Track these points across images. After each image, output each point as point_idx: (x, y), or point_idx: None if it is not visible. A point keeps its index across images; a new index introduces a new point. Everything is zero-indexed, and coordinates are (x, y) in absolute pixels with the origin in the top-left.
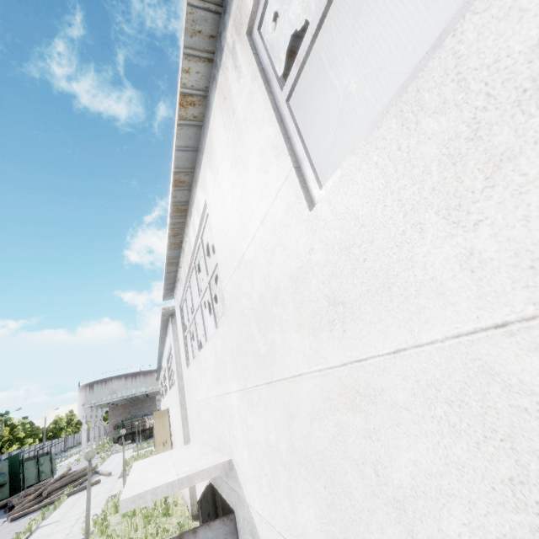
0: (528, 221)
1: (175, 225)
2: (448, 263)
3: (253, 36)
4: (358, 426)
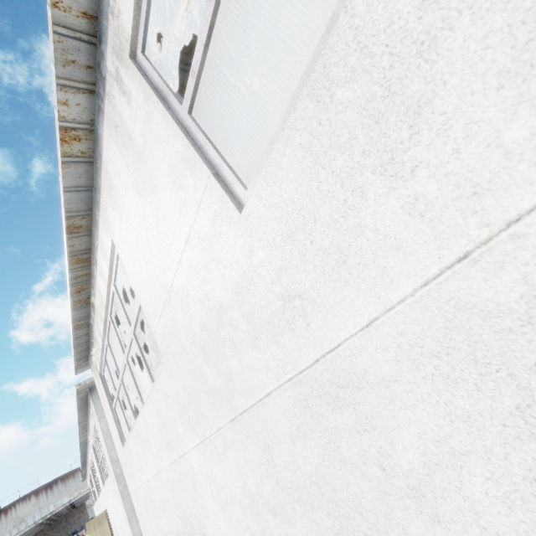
0: (459, 153)
1: (77, 278)
2: (397, 216)
3: (137, 60)
4: (348, 423)
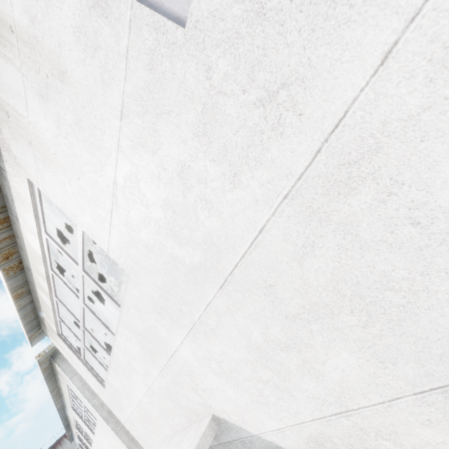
0: None
1: (1, 243)
2: None
3: None
4: (367, 200)
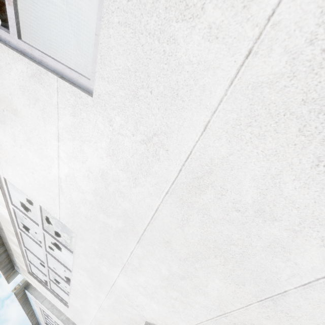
0: None
1: None
2: (201, 45)
3: None
4: (211, 197)
